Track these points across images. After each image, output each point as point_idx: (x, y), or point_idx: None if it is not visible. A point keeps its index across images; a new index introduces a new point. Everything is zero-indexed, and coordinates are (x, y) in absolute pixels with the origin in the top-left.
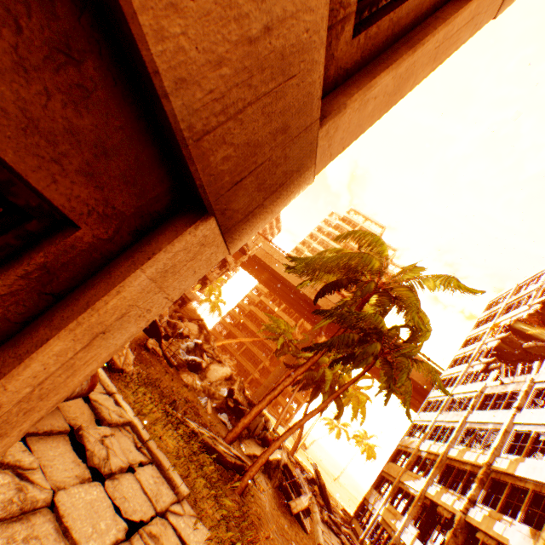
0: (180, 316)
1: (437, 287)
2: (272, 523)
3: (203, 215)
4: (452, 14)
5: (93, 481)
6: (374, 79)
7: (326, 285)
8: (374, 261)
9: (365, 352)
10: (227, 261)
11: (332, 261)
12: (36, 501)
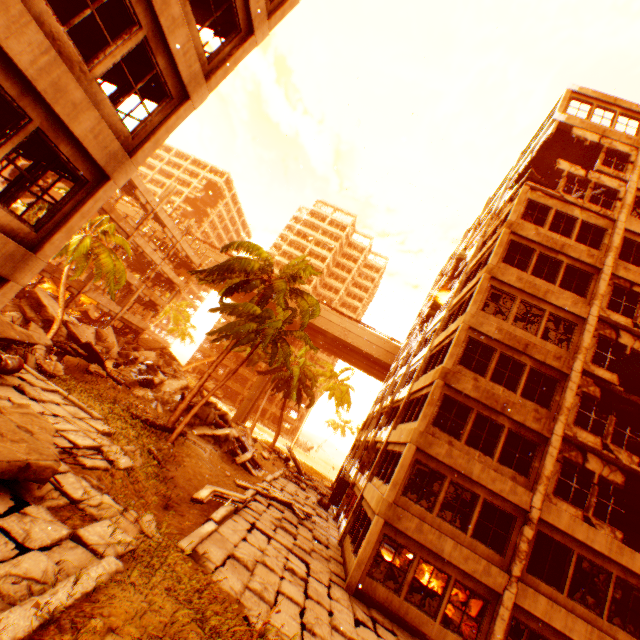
0: (135, 347)
1: (308, 275)
2: (207, 462)
3: (10, 281)
4: (81, 209)
5: (32, 400)
6: (53, 238)
7: (227, 289)
8: (253, 263)
9: (240, 330)
10: (175, 283)
11: (217, 269)
12: (1, 395)
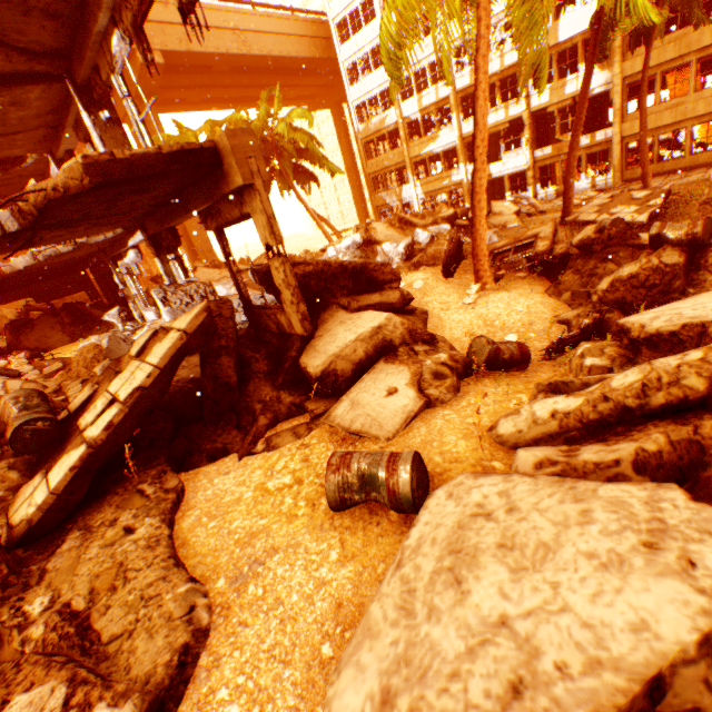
0: None
1: None
2: None
3: None
4: None
5: None
6: None
7: None
8: None
9: None
10: None
11: None
12: None
